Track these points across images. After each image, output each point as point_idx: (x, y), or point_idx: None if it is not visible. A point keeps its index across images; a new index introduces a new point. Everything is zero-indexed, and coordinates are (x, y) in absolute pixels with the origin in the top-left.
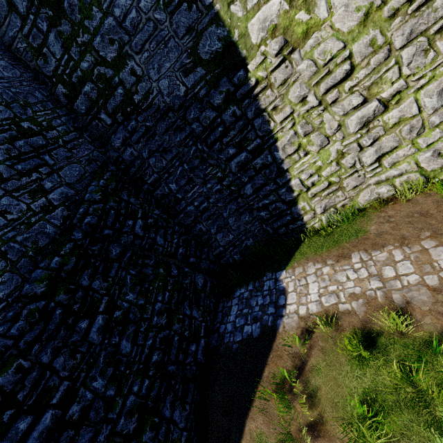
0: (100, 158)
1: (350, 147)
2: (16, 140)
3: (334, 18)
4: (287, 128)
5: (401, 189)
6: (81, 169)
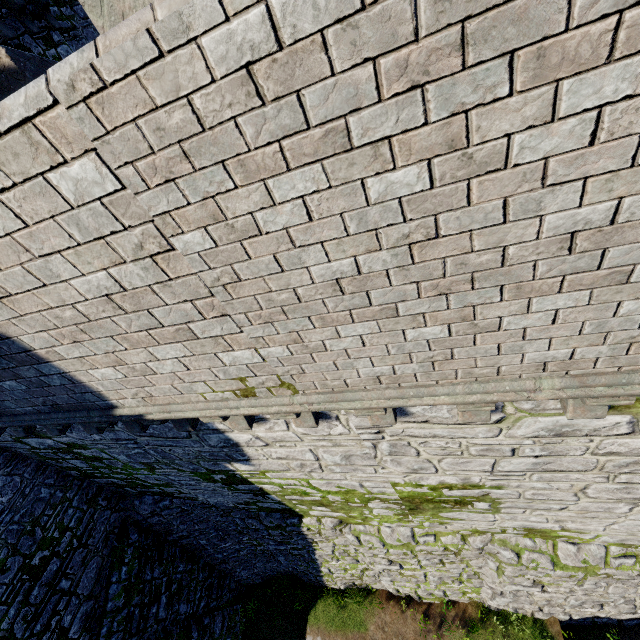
0: (117, 520)
1: (374, 570)
2: (31, 593)
3: (382, 528)
4: (327, 550)
5: (403, 594)
6: (98, 561)
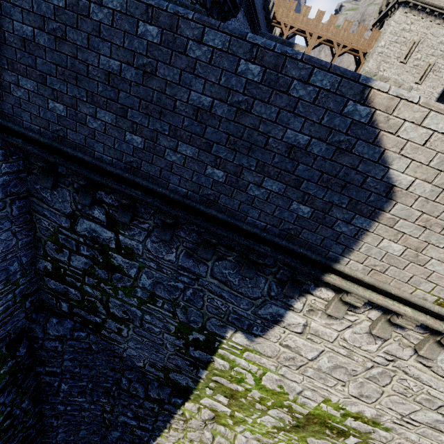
0: (21, 326)
1: None
2: None
3: (239, 436)
4: (171, 440)
5: None
6: None
